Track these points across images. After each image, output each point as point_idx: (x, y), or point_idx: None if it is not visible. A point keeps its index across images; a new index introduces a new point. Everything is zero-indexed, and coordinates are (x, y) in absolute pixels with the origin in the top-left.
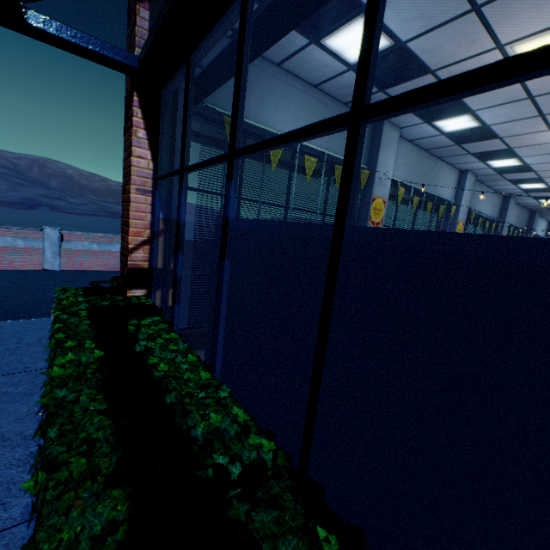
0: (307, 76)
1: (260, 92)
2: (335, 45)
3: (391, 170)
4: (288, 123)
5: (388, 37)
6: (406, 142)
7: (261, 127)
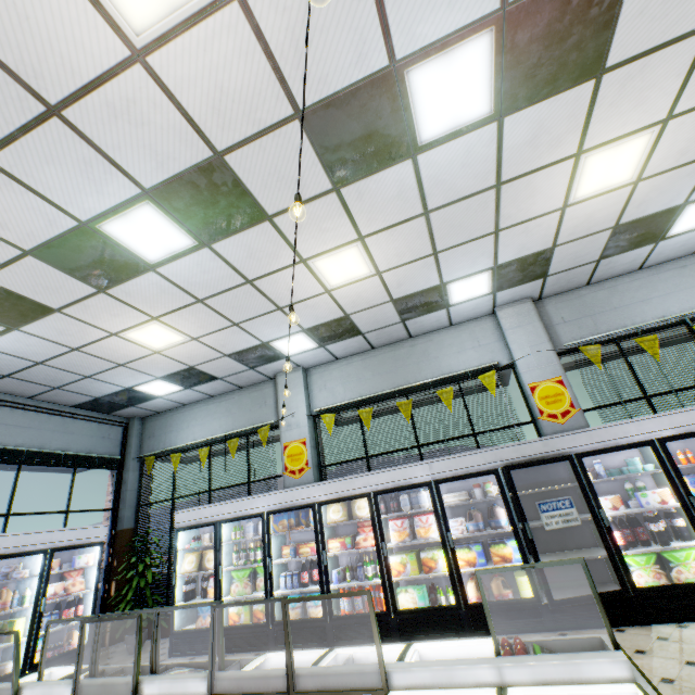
0: (200, 398)
1: (178, 426)
2: (163, 392)
3: (303, 407)
4: (198, 431)
5: (153, 381)
6: (335, 362)
7: (172, 448)
